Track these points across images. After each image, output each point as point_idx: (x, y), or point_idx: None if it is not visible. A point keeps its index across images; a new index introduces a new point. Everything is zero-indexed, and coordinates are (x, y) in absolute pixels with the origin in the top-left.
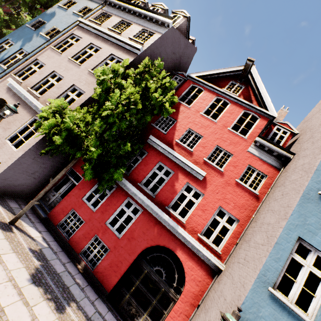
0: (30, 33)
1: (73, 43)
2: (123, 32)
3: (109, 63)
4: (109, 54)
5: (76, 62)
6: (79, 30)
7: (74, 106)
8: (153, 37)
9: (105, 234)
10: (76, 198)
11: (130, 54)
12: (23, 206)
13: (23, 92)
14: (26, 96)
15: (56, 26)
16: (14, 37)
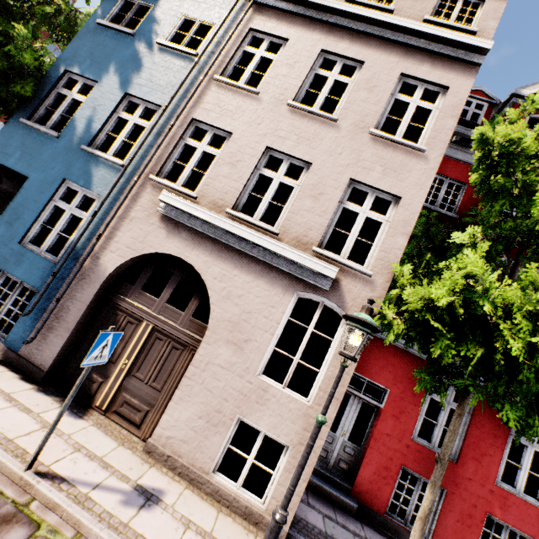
0: (124, 45)
1: (267, 57)
2: (395, 6)
3: (406, 101)
4: (397, 75)
5: (323, 114)
6: (265, 17)
7: (397, 243)
8: (488, 11)
9: (509, 510)
10: (398, 440)
11: (457, 69)
12: (314, 504)
13: (234, 227)
14: (250, 239)
15: (188, 13)
16: (82, 64)
